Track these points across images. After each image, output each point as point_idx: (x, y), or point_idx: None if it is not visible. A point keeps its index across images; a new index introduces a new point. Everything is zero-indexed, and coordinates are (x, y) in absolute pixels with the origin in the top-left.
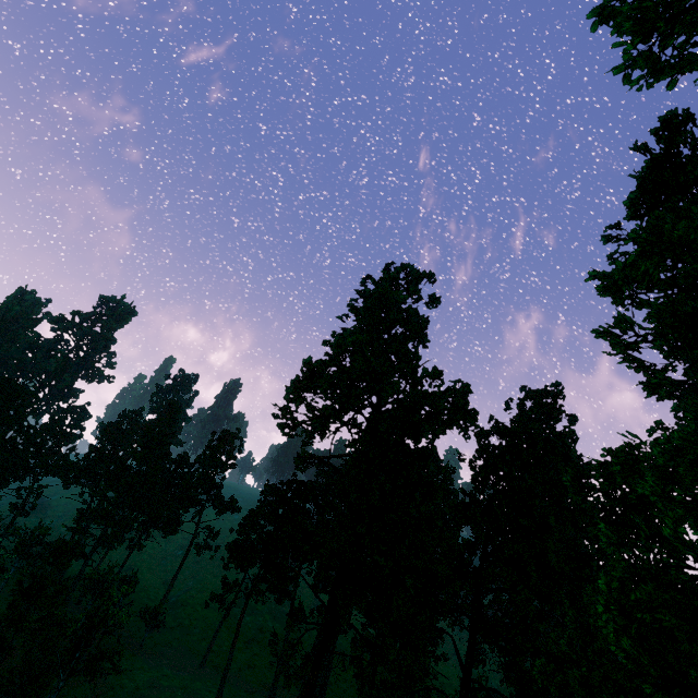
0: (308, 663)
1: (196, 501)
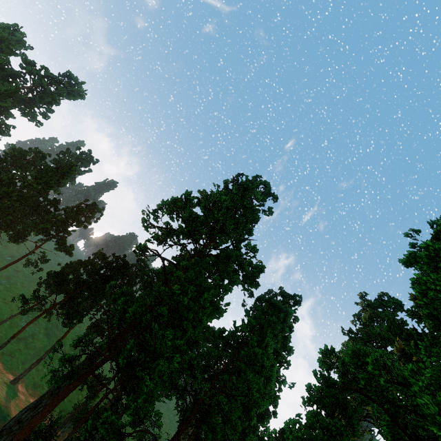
0: (72, 375)
1: (48, 232)
